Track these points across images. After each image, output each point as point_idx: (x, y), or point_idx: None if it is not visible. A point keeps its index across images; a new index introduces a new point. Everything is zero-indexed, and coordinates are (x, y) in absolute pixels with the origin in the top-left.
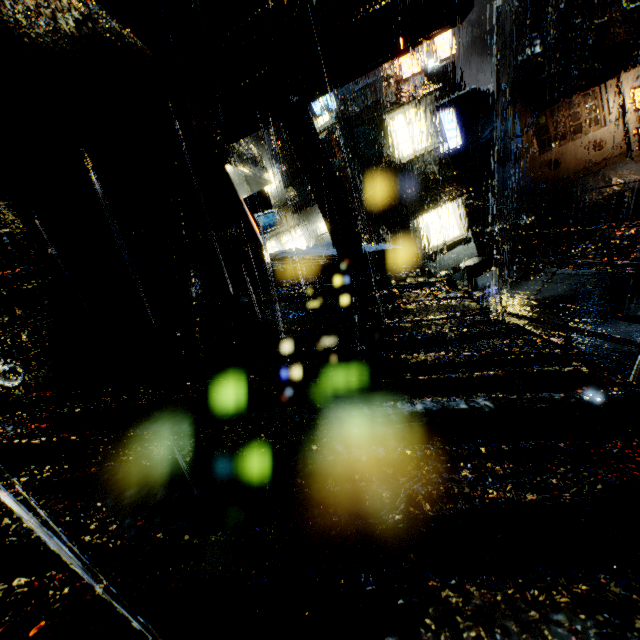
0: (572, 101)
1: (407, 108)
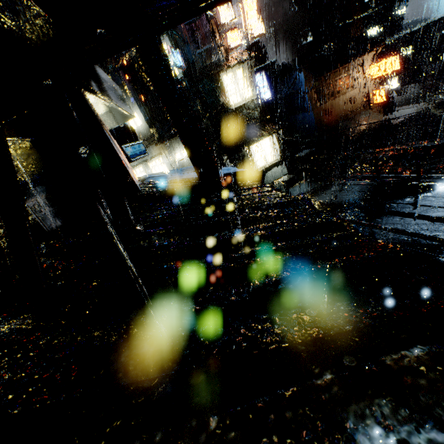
0: (336, 71)
1: (234, 69)
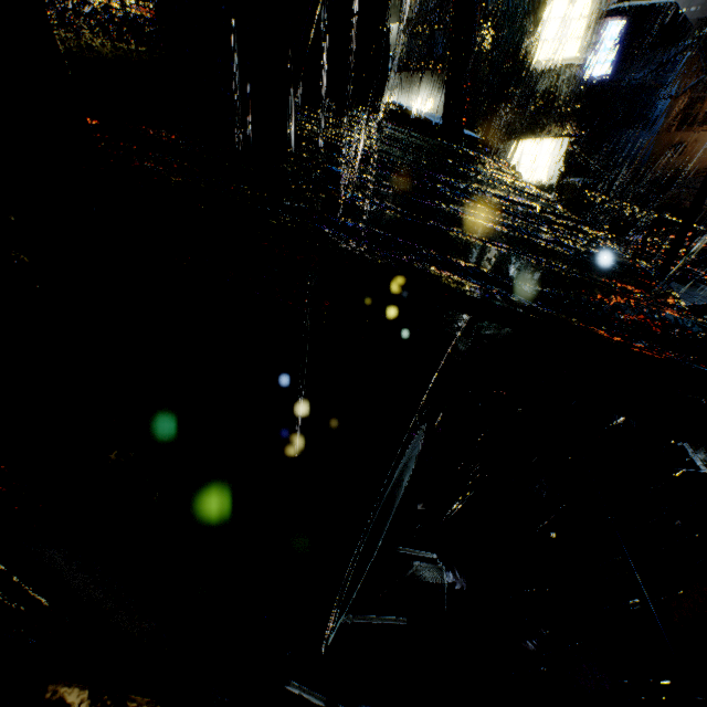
0: None
1: None
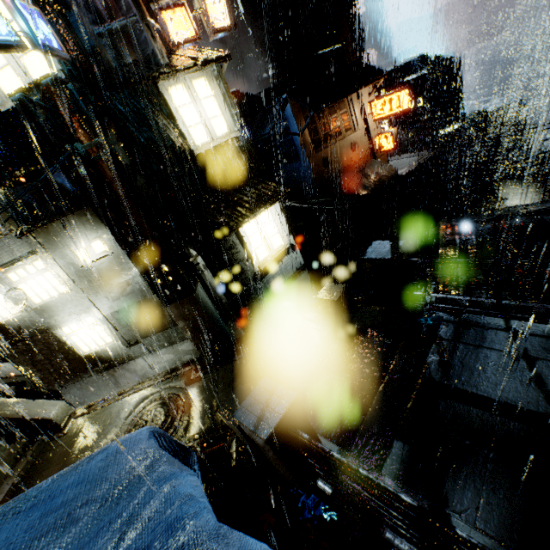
0: (331, 107)
1: (188, 77)
